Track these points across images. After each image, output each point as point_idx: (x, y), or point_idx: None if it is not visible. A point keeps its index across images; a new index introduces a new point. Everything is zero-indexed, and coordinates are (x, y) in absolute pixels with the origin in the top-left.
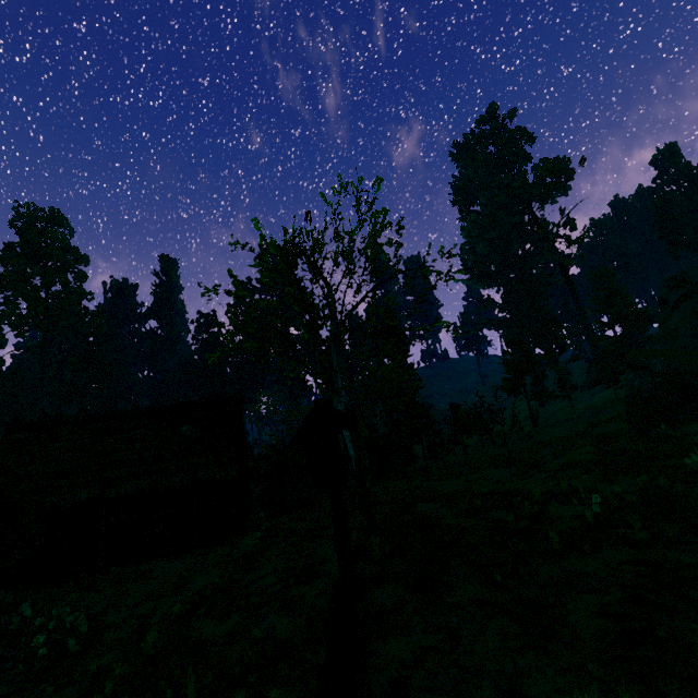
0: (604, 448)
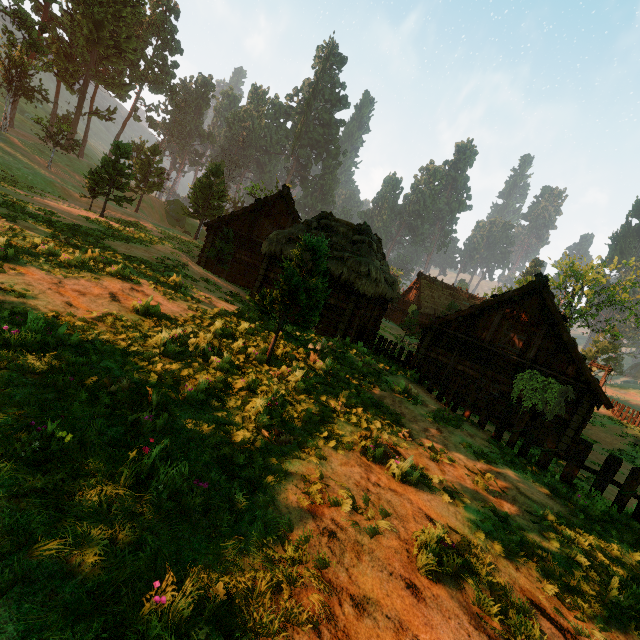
0: (636, 409)
